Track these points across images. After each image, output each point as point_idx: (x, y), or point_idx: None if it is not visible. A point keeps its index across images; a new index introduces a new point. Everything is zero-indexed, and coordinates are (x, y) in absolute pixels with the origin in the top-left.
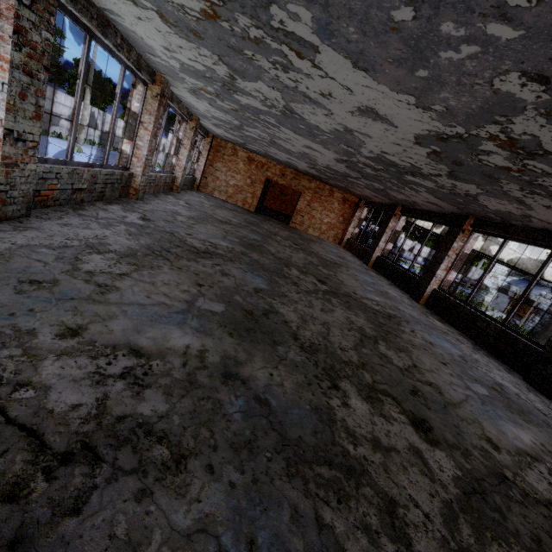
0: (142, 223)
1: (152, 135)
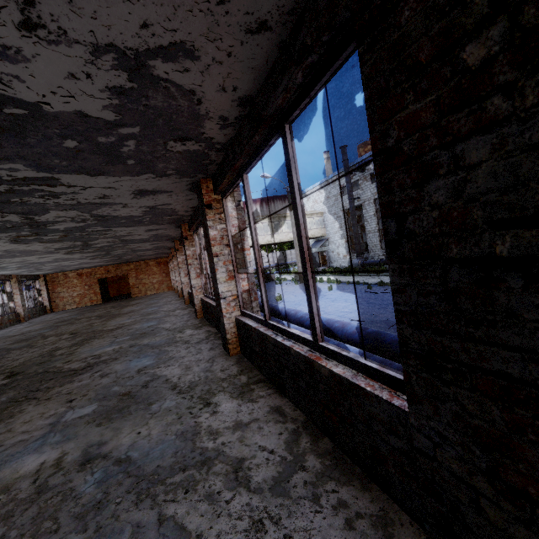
0: None
1: None
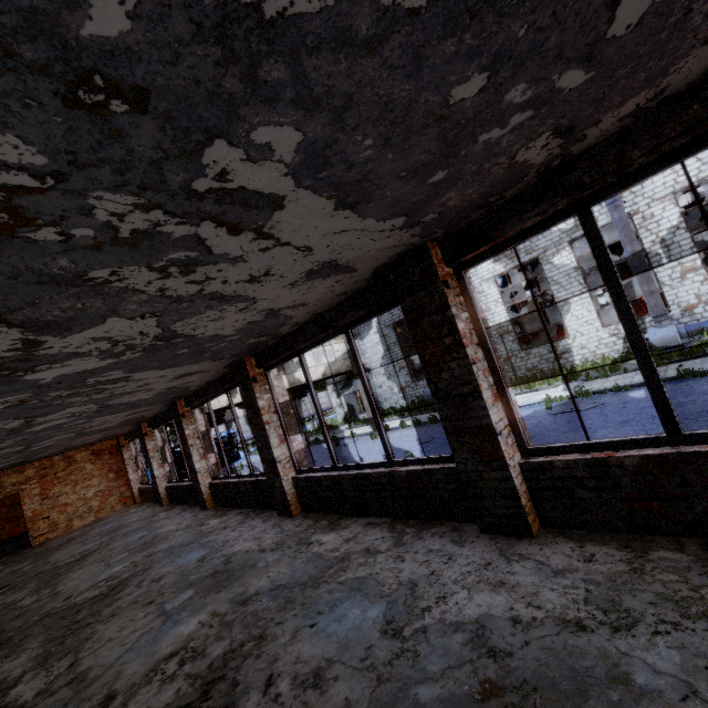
0: None
1: None
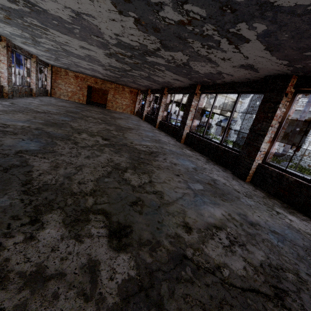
0: (11, 105)
1: (8, 66)
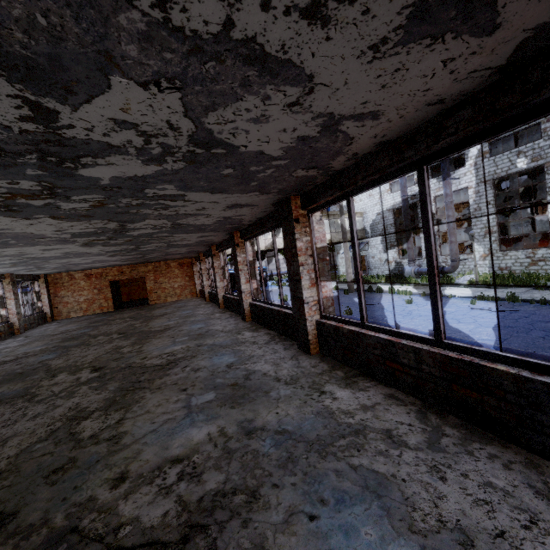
0: None
1: None
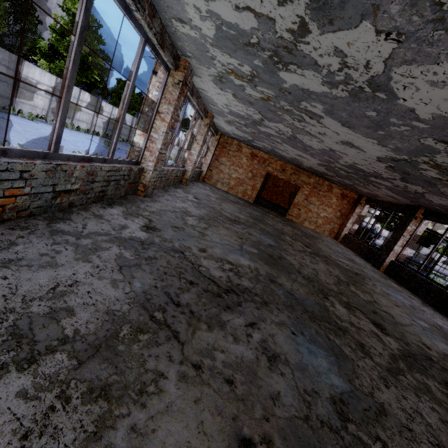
0: (144, 237)
1: (168, 127)
